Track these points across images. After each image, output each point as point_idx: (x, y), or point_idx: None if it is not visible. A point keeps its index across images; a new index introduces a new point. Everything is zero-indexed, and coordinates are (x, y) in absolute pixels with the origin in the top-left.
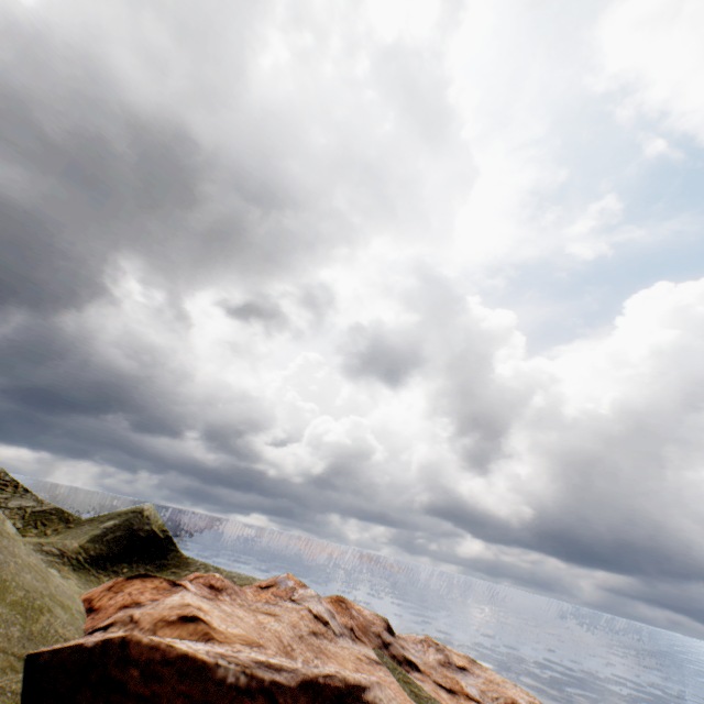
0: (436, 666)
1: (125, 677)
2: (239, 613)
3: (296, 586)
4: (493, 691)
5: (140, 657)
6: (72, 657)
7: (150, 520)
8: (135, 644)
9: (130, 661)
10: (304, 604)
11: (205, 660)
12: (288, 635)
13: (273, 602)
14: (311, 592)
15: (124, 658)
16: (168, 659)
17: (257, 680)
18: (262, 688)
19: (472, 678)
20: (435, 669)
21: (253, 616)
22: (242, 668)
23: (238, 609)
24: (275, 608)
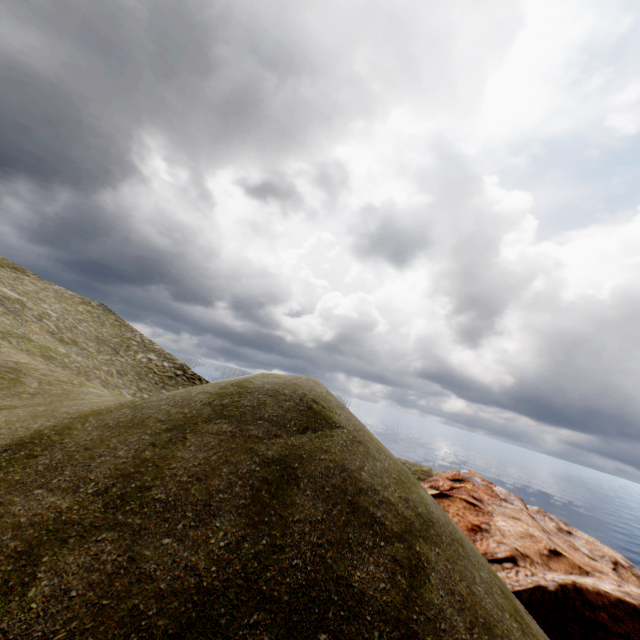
0: (556, 532)
1: (599, 618)
2: (515, 524)
3: (487, 484)
4: (596, 550)
5: (596, 602)
6: (543, 597)
7: None
8: (586, 591)
9: (593, 606)
10: (515, 504)
11: (631, 602)
12: (546, 539)
13: (497, 503)
14: (502, 490)
15: (586, 602)
16: (612, 603)
17: None
18: None
19: (577, 539)
20: (557, 535)
21: (516, 523)
22: None
23: (507, 519)
24: (507, 511)
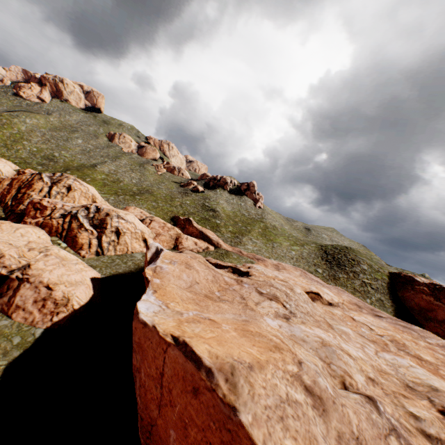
0: None
1: (401, 275)
2: None
3: None
4: None
5: (403, 274)
6: (394, 273)
7: (427, 277)
8: (402, 273)
9: (401, 274)
10: None
11: (413, 277)
12: None
13: None
14: None
15: (401, 274)
16: (407, 275)
17: (422, 281)
18: (422, 282)
19: None
20: None
21: None
22: (419, 279)
23: None
24: None
